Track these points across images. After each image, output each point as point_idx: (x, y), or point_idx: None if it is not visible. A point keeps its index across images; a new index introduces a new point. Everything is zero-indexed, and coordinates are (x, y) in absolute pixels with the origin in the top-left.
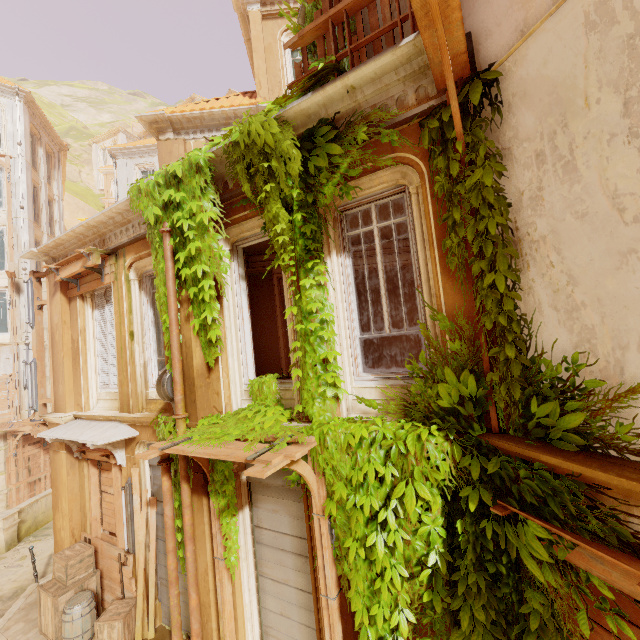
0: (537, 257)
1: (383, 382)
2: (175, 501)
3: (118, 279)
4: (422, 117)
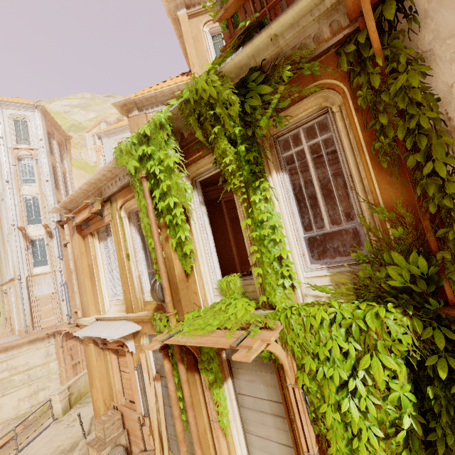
0: None
1: (330, 270)
2: (174, 377)
3: (114, 218)
4: (337, 47)
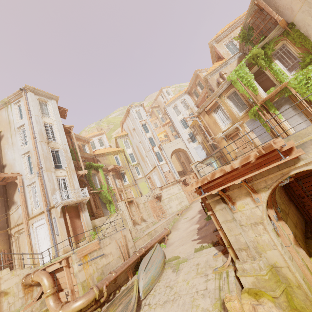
0: (310, 36)
1: (295, 71)
2: (261, 121)
3: (222, 100)
4: (282, 33)
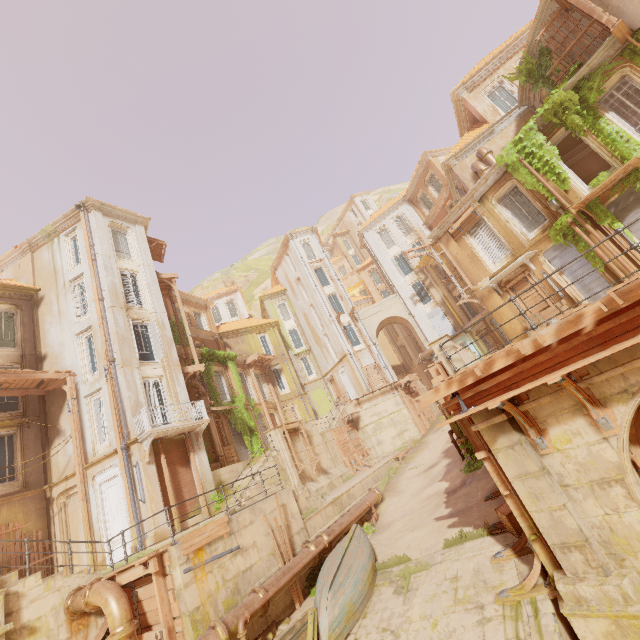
0: None
1: None
2: (580, 248)
3: (487, 209)
4: (619, 54)
